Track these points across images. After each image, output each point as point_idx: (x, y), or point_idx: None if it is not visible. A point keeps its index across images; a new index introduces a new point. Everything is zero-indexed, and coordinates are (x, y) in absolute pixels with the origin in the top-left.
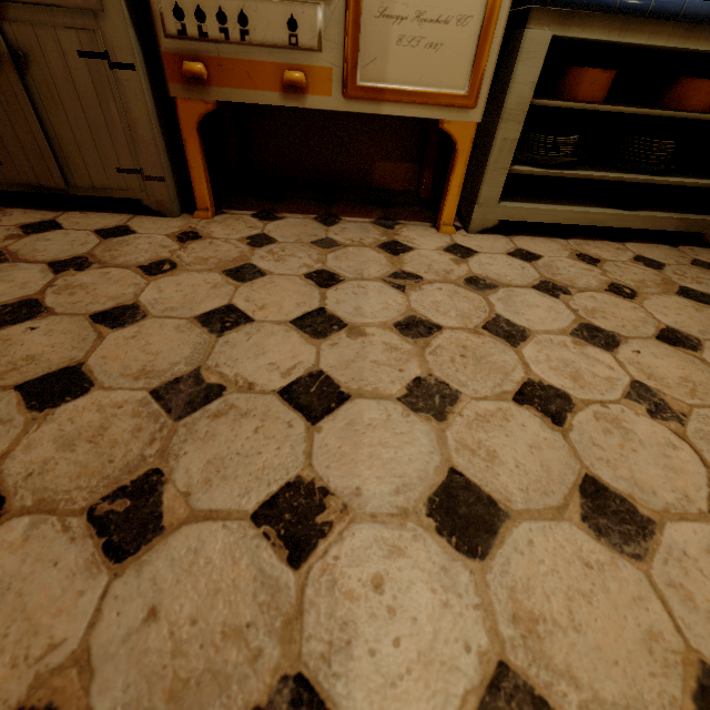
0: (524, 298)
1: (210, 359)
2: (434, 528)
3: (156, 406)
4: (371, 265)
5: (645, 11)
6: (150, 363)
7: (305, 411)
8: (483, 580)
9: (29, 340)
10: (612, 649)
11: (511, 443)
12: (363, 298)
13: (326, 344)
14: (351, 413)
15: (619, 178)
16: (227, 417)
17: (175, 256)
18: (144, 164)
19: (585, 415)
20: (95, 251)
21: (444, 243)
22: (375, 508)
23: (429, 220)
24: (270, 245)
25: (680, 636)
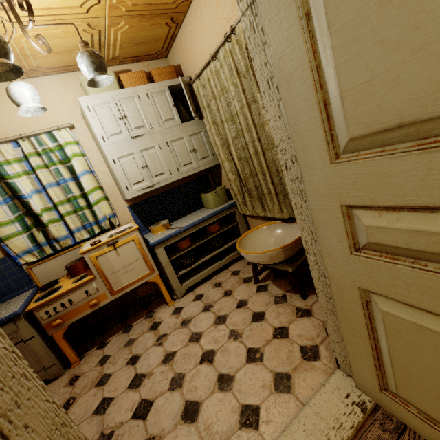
0: (200, 319)
1: (105, 425)
2: (184, 422)
3: None
4: (148, 341)
5: (181, 232)
6: None
7: (141, 417)
8: (197, 426)
9: None
10: (225, 418)
11: (200, 379)
12: (149, 359)
13: (141, 387)
14: (155, 406)
15: (211, 256)
16: (118, 439)
17: (73, 393)
18: (45, 364)
19: (218, 354)
20: None
21: (172, 311)
22: (168, 430)
23: (165, 302)
24: (109, 359)
25: (238, 402)
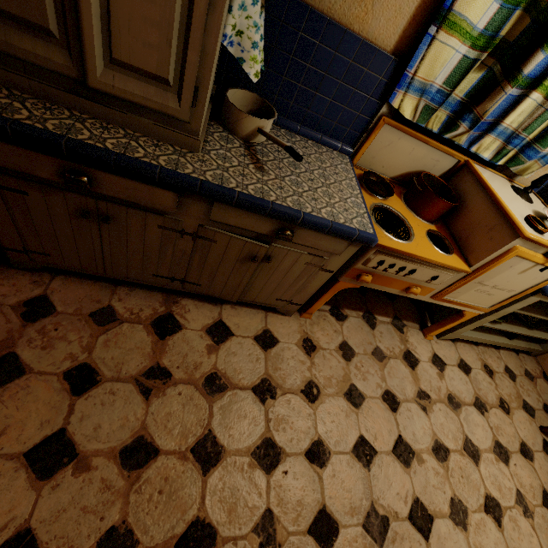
0: (472, 418)
1: (374, 494)
2: None
3: (370, 538)
4: (406, 383)
5: None
6: (352, 501)
7: (422, 532)
8: None
9: (290, 485)
10: None
11: (489, 542)
12: (413, 423)
13: (412, 472)
14: (437, 530)
15: (517, 332)
16: (398, 542)
17: (314, 376)
18: (295, 299)
19: (506, 518)
20: (269, 370)
21: (430, 353)
22: None
23: (417, 320)
24: (354, 358)
25: None
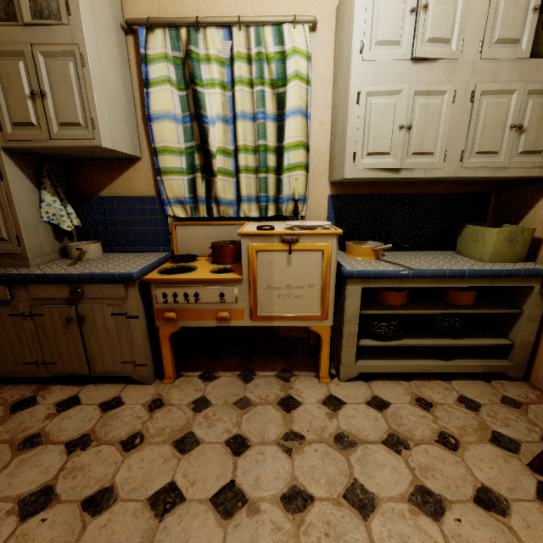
0: (375, 457)
1: None
2: None
3: None
4: (270, 426)
5: (408, 276)
6: None
7: None
8: None
9: (39, 533)
10: None
11: None
12: (262, 466)
13: (231, 525)
14: None
15: (430, 344)
16: None
17: (145, 428)
18: (137, 358)
19: None
20: (96, 426)
21: (322, 395)
22: None
23: (314, 368)
24: (206, 409)
25: None
